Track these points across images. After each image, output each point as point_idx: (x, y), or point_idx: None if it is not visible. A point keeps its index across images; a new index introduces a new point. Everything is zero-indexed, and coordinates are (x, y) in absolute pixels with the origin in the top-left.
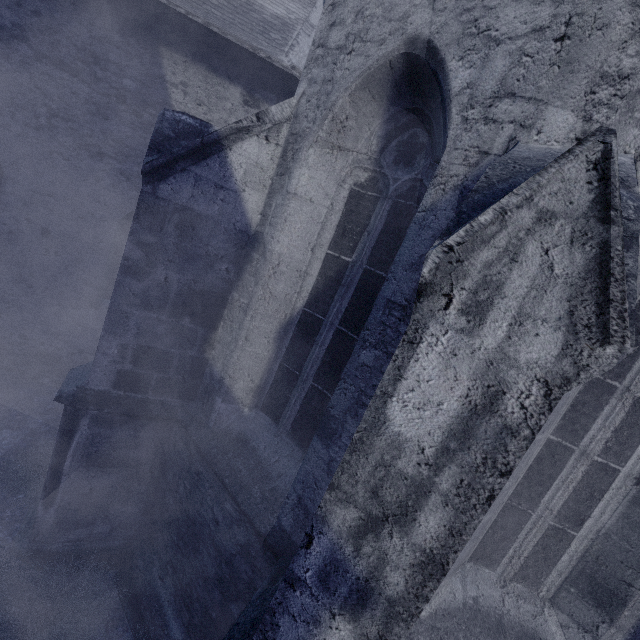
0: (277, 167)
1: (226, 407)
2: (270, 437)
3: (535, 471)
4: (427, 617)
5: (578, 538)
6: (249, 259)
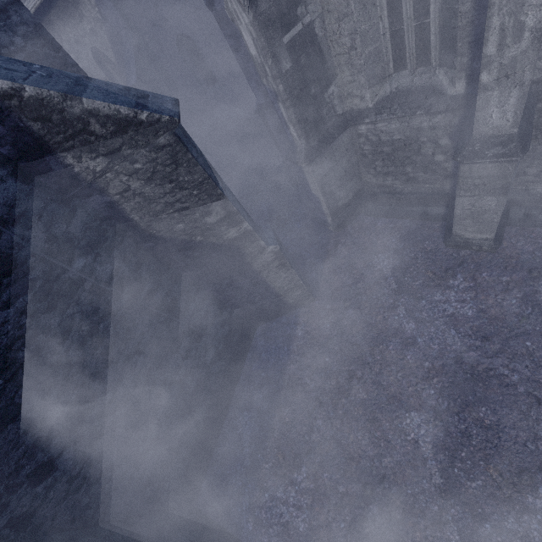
0: None
1: None
2: None
3: (390, 4)
4: (373, 106)
5: (432, 22)
6: None
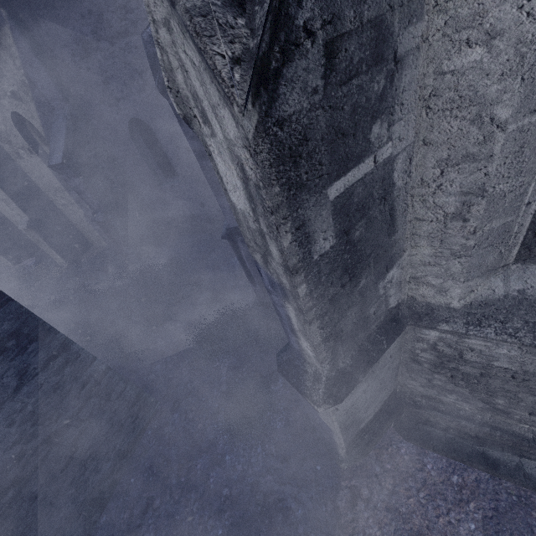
0: None
1: None
2: None
3: None
4: (461, 307)
5: None
6: None
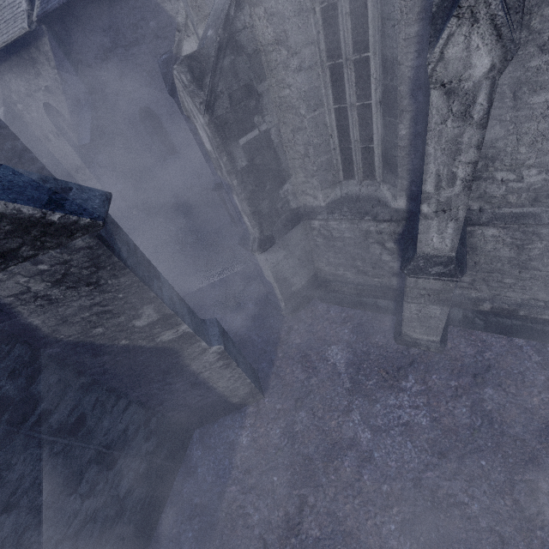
0: None
1: None
2: None
3: (340, 127)
4: (325, 206)
5: (375, 147)
6: None
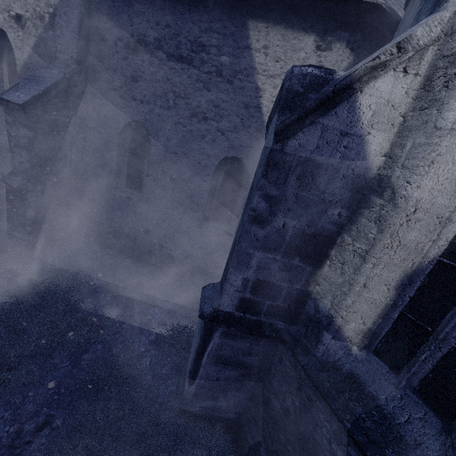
0: (413, 101)
1: (334, 343)
2: (389, 387)
3: None
4: None
5: None
6: (367, 203)
